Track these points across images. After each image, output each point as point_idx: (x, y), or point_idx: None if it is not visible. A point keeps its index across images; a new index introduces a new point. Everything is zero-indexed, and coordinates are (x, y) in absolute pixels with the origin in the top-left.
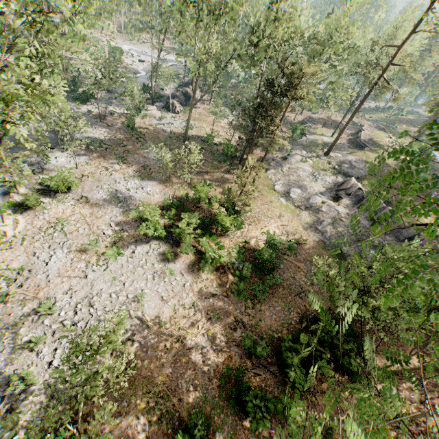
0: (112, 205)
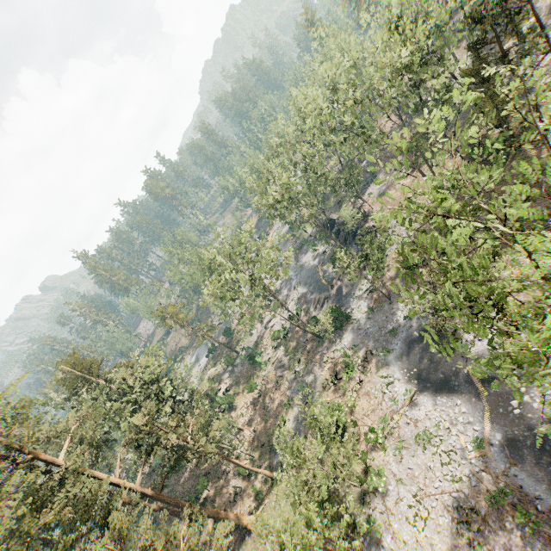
0: None
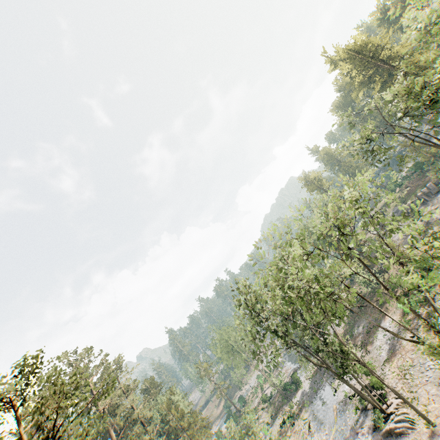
0: (394, 341)
